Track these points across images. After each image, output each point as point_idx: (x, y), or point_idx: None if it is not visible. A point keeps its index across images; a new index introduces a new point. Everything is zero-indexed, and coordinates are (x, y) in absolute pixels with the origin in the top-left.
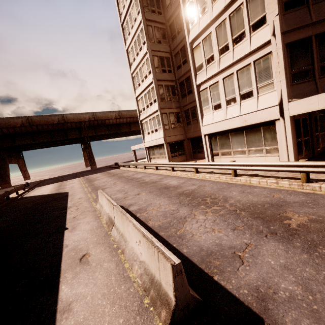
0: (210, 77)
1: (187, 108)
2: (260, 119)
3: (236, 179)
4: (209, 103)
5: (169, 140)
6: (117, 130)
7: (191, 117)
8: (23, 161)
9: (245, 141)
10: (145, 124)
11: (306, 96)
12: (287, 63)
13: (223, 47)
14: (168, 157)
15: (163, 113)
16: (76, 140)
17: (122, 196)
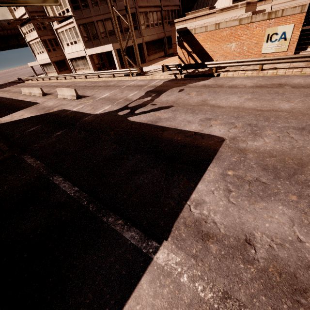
0: (60, 27)
1: None
2: (82, 55)
3: (75, 80)
4: (64, 41)
5: (54, 60)
6: (4, 44)
7: None
8: None
9: (82, 64)
10: (33, 45)
11: (91, 47)
12: (81, 33)
13: (59, 13)
14: (57, 72)
15: (43, 40)
16: None
17: None
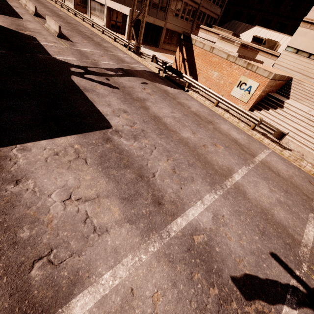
0: None
1: None
2: (102, 2)
3: (83, 22)
4: None
5: None
6: None
7: None
8: None
9: (99, 11)
10: None
11: (113, 0)
12: None
13: None
14: (74, 4)
15: None
16: None
17: None
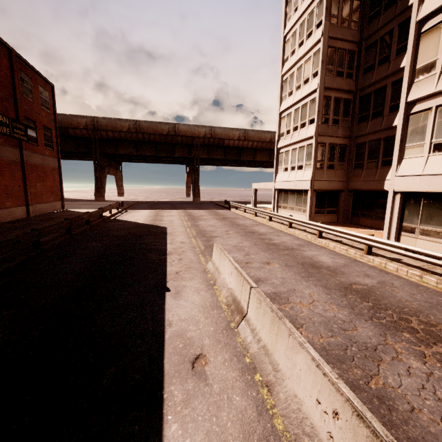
0: None
1: (364, 140)
2: None
3: None
4: (426, 137)
5: (319, 186)
6: (236, 156)
7: (367, 157)
8: (120, 174)
9: None
10: (285, 154)
11: None
12: None
13: None
14: (310, 212)
15: (320, 143)
16: (182, 160)
17: (241, 258)
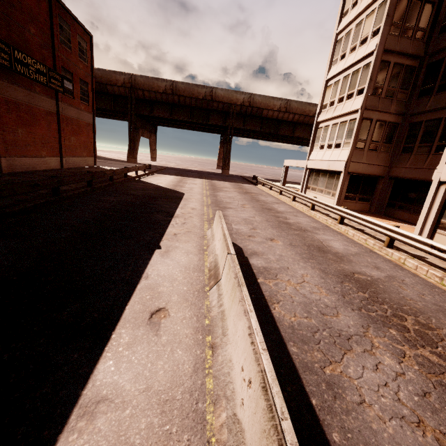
0: None
1: (420, 119)
2: None
3: None
4: None
5: (354, 169)
6: (273, 130)
7: (420, 139)
8: (154, 138)
9: None
10: (324, 130)
11: None
12: None
13: None
14: (339, 197)
15: (366, 118)
16: (217, 129)
17: (246, 231)
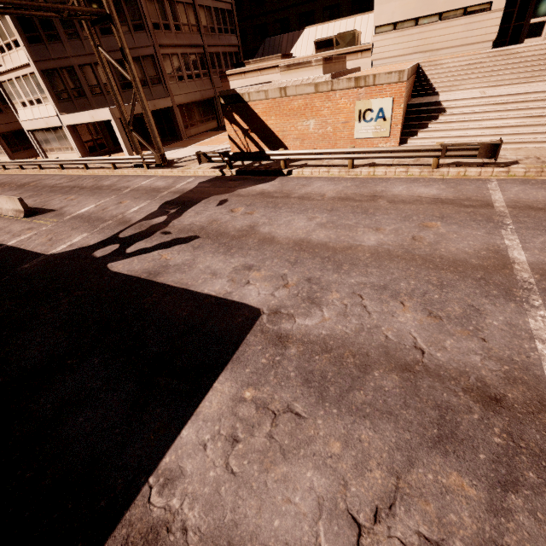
0: (4, 72)
1: None
2: (54, 124)
3: (42, 172)
4: (16, 98)
5: None
6: None
7: None
8: None
9: (58, 140)
10: None
11: (71, 112)
12: (48, 85)
13: None
14: (7, 153)
15: None
16: None
17: None
